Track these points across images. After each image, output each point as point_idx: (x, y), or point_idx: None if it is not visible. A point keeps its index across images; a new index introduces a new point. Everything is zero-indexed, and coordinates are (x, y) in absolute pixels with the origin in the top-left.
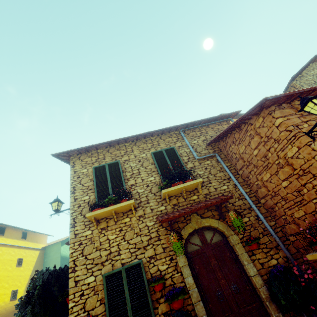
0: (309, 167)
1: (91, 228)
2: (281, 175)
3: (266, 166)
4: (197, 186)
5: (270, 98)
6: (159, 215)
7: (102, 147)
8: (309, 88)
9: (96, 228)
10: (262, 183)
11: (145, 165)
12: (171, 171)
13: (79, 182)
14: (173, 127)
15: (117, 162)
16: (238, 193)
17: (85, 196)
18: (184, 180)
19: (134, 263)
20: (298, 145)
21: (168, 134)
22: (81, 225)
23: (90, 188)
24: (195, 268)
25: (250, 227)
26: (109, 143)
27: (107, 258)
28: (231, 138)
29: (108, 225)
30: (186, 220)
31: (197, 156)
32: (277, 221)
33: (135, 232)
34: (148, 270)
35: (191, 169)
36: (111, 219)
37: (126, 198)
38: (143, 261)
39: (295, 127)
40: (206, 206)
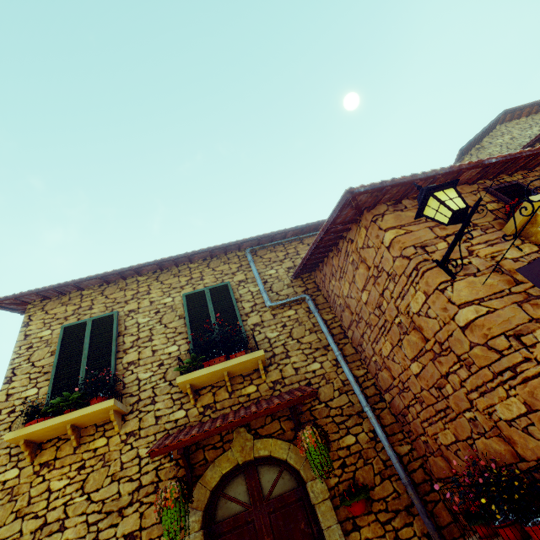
0: (449, 339)
1: (22, 462)
2: (407, 348)
3: (383, 326)
4: (258, 366)
5: (360, 190)
6: (169, 430)
7: (93, 284)
8: (449, 168)
9: (31, 463)
10: (382, 360)
11: (166, 320)
12: (213, 332)
13: (28, 357)
14: (229, 244)
15: (111, 315)
16: (341, 379)
17: (31, 389)
18: (232, 352)
19: None
20: (425, 289)
21: (224, 258)
22: (2, 456)
23: (45, 372)
24: None
25: (357, 457)
26: (102, 278)
27: (32, 539)
28: (329, 267)
29: (58, 455)
30: (223, 443)
31: (270, 300)
32: (415, 445)
33: (110, 472)
34: None
35: (255, 328)
36: (67, 441)
37: (106, 394)
38: None
39: (419, 249)
40: (255, 416)
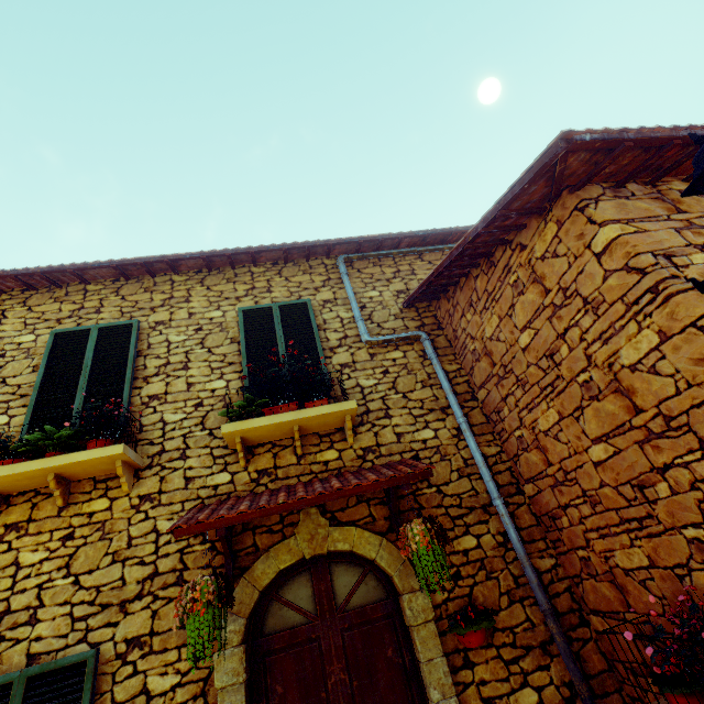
0: (692, 411)
1: None
2: (591, 421)
3: (551, 385)
4: (344, 423)
5: (584, 139)
6: (205, 499)
7: (105, 278)
8: None
9: None
10: (534, 437)
11: (211, 342)
12: (280, 367)
13: None
14: (315, 243)
15: (129, 325)
16: (463, 456)
17: None
18: (307, 399)
19: (65, 661)
20: (662, 327)
21: (304, 266)
22: None
23: (22, 394)
24: (273, 693)
25: (478, 568)
26: (118, 268)
27: None
28: (466, 292)
29: (33, 515)
30: (284, 526)
31: (368, 333)
32: (562, 559)
33: (111, 549)
34: (109, 687)
35: (343, 370)
36: (49, 498)
37: (112, 436)
38: (105, 653)
39: (661, 259)
40: (338, 495)
